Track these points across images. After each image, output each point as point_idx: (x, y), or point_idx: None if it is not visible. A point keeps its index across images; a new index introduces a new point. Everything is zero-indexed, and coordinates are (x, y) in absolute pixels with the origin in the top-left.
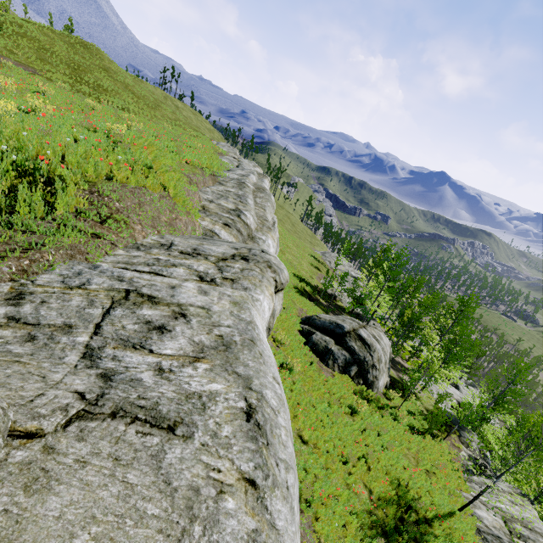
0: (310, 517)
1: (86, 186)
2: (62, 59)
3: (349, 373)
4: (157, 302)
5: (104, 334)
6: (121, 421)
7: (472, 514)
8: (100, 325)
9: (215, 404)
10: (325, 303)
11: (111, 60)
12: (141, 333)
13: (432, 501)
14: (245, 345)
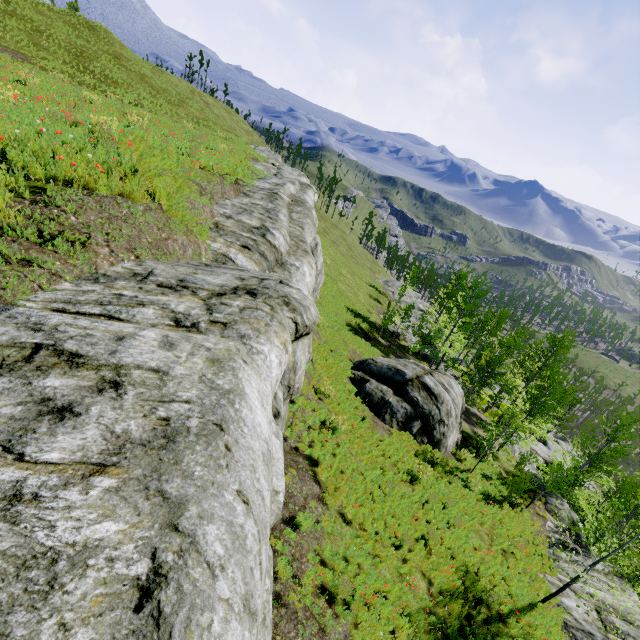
0: (348, 622)
1: (27, 193)
2: (61, 44)
3: (411, 430)
4: (81, 364)
5: None
6: None
7: (558, 604)
8: None
9: (79, 575)
10: (385, 343)
11: (123, 45)
12: (19, 422)
13: (508, 591)
14: (203, 435)
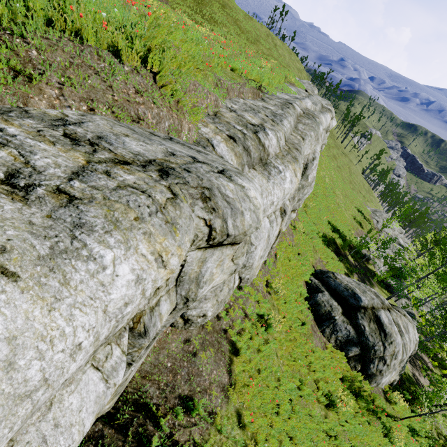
0: None
1: (3, 20)
2: None
3: (347, 352)
4: None
5: None
6: None
7: None
8: None
9: None
10: (353, 261)
11: None
12: None
13: None
14: None
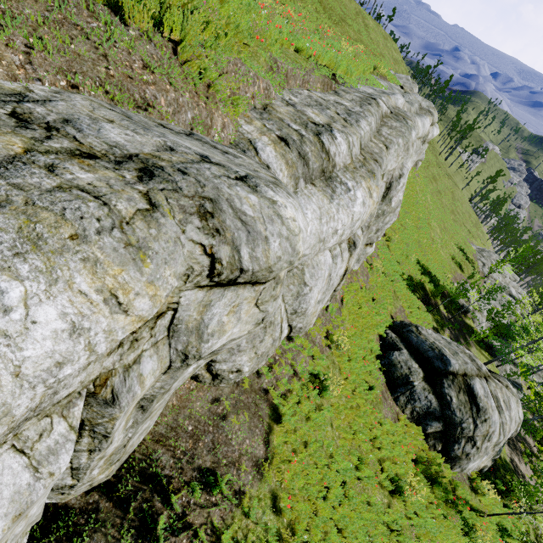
0: None
1: None
2: None
3: (425, 427)
4: None
5: None
6: None
7: None
8: None
9: None
10: (446, 313)
11: None
12: None
13: None
14: None
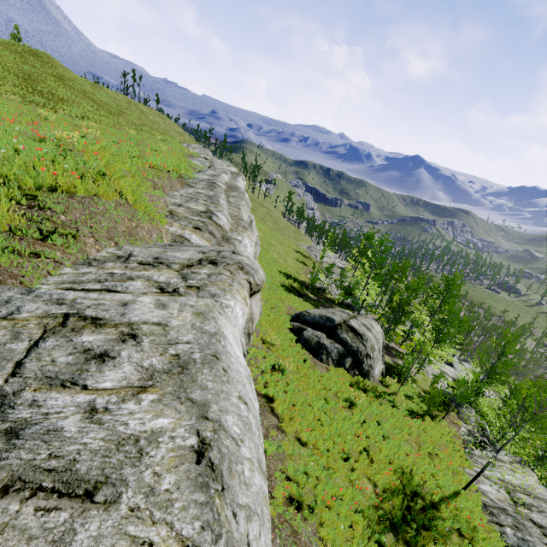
0: (315, 523)
1: (24, 200)
2: (10, 70)
3: (344, 366)
4: (102, 324)
5: (25, 374)
6: (15, 497)
7: (476, 490)
8: (22, 362)
9: (156, 447)
10: (314, 297)
11: (65, 67)
12: (75, 366)
13: (437, 484)
14: (206, 363)
